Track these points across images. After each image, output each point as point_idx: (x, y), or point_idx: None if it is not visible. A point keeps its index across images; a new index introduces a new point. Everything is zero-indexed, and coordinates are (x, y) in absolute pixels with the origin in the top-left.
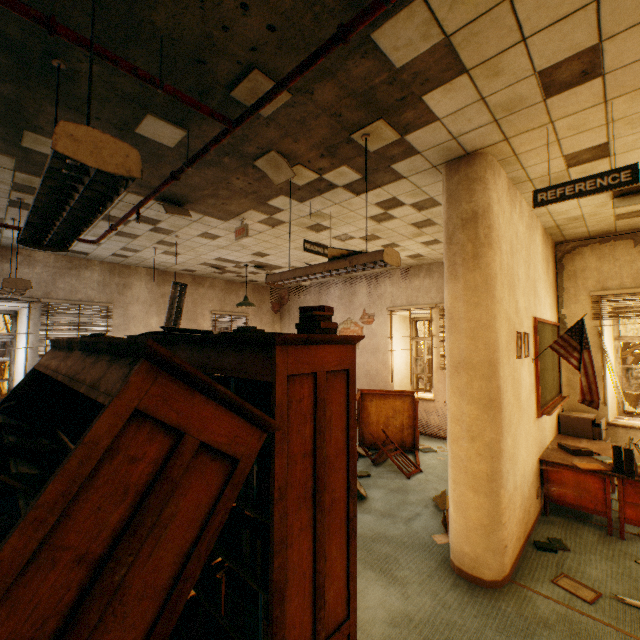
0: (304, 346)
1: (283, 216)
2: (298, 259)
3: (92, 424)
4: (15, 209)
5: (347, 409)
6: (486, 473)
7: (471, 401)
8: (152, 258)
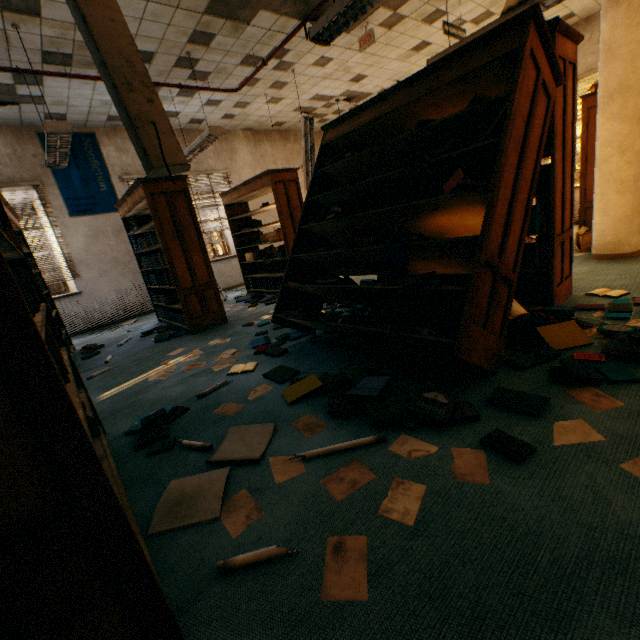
0: (561, 38)
1: (407, 8)
2: (391, 76)
3: (520, 53)
4: (176, 70)
5: (572, 96)
6: (633, 176)
7: (624, 121)
8: (254, 113)
